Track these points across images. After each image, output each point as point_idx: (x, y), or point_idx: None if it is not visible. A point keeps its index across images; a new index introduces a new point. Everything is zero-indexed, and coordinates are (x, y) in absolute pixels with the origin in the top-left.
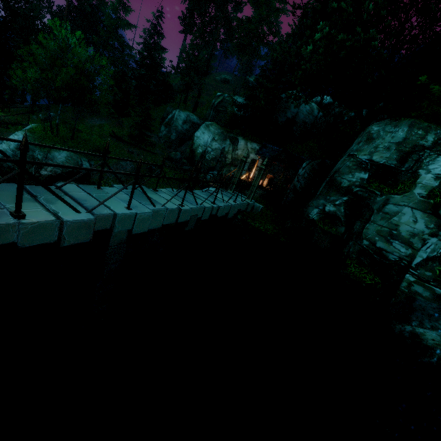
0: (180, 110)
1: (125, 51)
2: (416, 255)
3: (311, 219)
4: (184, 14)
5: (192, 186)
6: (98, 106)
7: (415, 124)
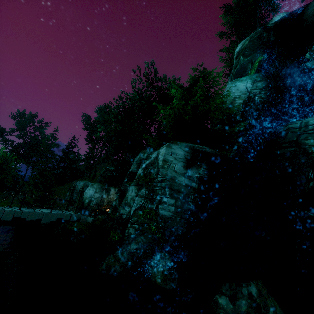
0: (80, 180)
1: (52, 156)
2: (131, 210)
3: (108, 214)
4: (87, 137)
5: (11, 203)
6: (4, 181)
7: (142, 151)
